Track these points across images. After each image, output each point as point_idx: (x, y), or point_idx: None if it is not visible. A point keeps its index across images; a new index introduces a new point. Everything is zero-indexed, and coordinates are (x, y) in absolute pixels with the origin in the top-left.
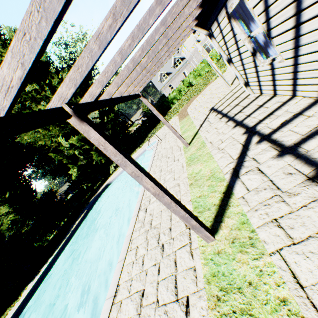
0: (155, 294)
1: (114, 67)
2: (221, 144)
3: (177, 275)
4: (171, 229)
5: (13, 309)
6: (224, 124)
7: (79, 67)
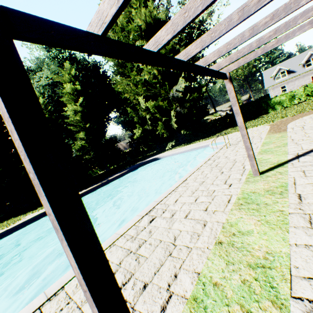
0: None
1: None
2: None
3: None
4: (144, 290)
5: None
6: None
7: None
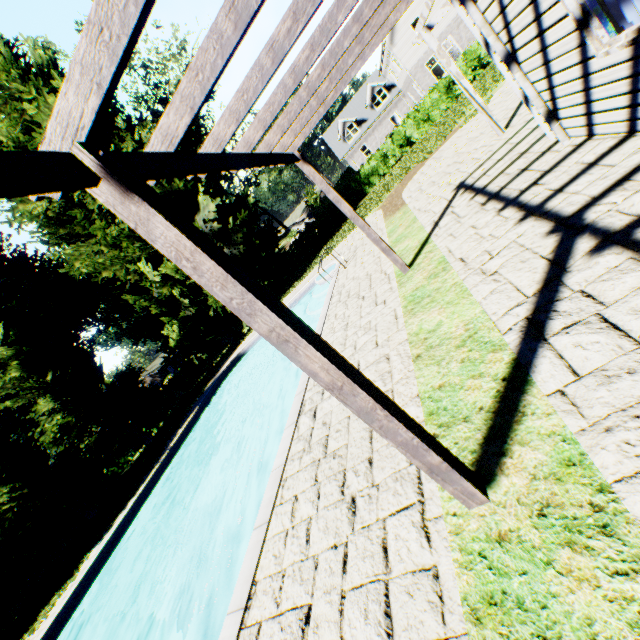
0: (337, 625)
1: (217, 52)
2: (489, 263)
3: (389, 582)
4: (373, 463)
5: (64, 596)
6: (493, 216)
7: (103, 26)
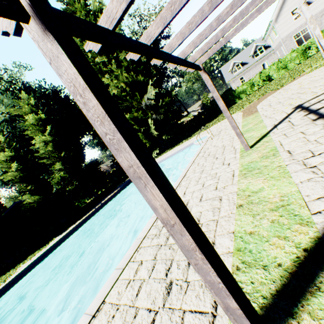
0: None
1: None
2: (310, 159)
3: None
4: (190, 265)
5: (39, 253)
6: (321, 129)
7: None
